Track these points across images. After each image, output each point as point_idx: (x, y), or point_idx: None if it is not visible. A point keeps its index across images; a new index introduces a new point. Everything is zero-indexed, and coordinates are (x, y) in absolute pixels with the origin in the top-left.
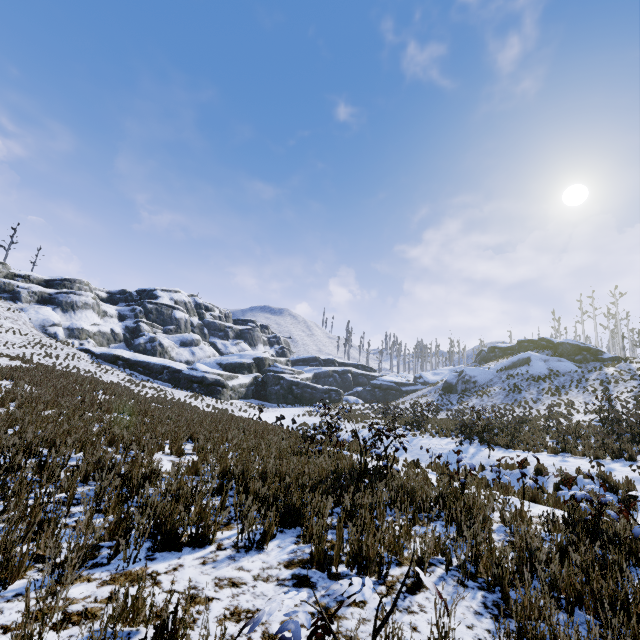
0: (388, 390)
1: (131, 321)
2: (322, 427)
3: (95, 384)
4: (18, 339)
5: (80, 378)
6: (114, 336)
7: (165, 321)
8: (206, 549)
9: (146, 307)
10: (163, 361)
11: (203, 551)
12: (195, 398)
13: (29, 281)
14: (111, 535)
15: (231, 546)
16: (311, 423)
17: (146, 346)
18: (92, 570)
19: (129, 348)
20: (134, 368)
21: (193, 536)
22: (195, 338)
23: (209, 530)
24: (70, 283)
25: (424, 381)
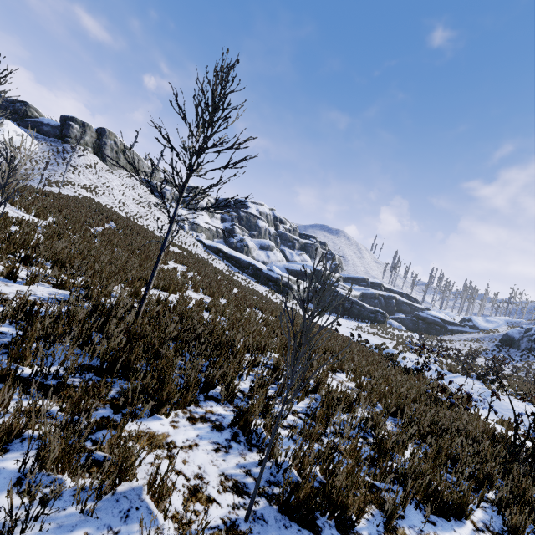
0: (432, 324)
1: (229, 224)
2: (383, 349)
3: (223, 275)
4: (164, 226)
5: (213, 268)
6: (217, 233)
7: (251, 227)
8: (466, 524)
9: (239, 214)
10: (249, 259)
11: (466, 527)
12: (271, 294)
13: (170, 185)
14: (380, 477)
15: (484, 528)
16: (371, 342)
17: (237, 245)
18: (398, 521)
19: (225, 244)
20: (229, 260)
21: (454, 508)
22: (271, 244)
23: (467, 506)
24: (194, 189)
25: (473, 325)
